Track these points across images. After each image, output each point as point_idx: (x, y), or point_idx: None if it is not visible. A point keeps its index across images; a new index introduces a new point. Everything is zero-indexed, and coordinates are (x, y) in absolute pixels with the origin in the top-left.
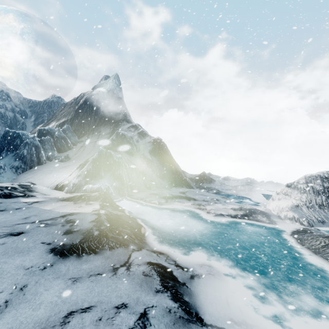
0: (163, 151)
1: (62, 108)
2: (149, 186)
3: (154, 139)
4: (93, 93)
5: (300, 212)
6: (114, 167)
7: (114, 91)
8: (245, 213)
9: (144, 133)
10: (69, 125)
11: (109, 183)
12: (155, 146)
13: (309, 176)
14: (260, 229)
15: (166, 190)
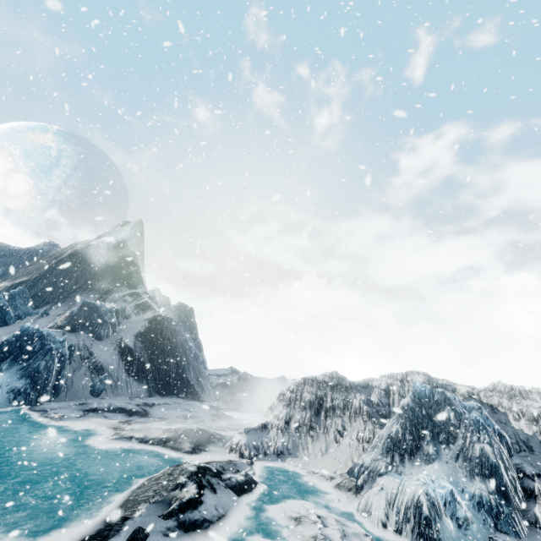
0: (162, 334)
1: (35, 262)
2: (98, 392)
3: (156, 315)
4: (91, 243)
5: (261, 437)
6: (36, 356)
7: (128, 242)
8: (171, 436)
9: (147, 305)
10: (29, 287)
11: (4, 382)
12: (151, 326)
13: (305, 379)
14: (156, 461)
15: (125, 399)
